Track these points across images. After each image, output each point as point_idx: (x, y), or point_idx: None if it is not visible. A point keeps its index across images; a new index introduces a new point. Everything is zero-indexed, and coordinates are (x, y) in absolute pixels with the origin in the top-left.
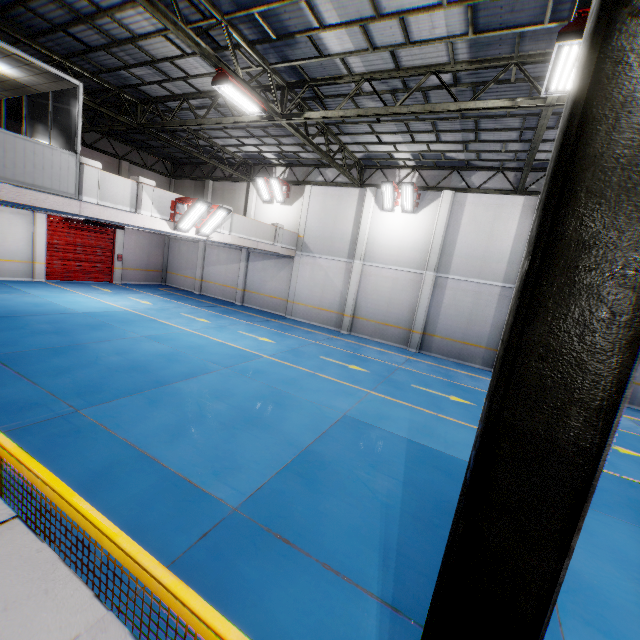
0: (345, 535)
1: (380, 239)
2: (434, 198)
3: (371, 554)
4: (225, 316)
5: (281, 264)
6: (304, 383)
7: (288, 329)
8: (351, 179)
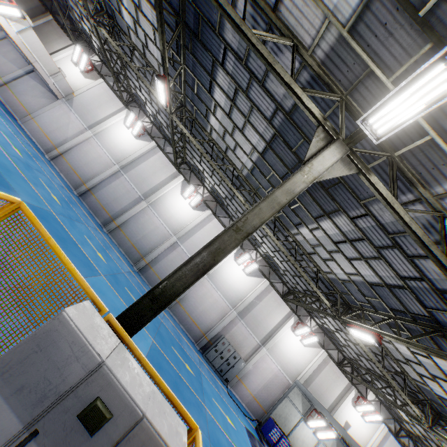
0: None
1: (111, 134)
2: (148, 140)
3: None
4: None
5: (48, 95)
6: None
7: (6, 118)
8: (121, 95)
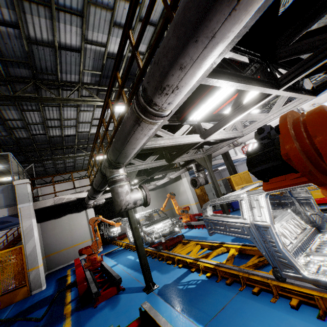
0: None
1: None
2: None
3: None
4: None
5: None
6: None
7: None
8: None
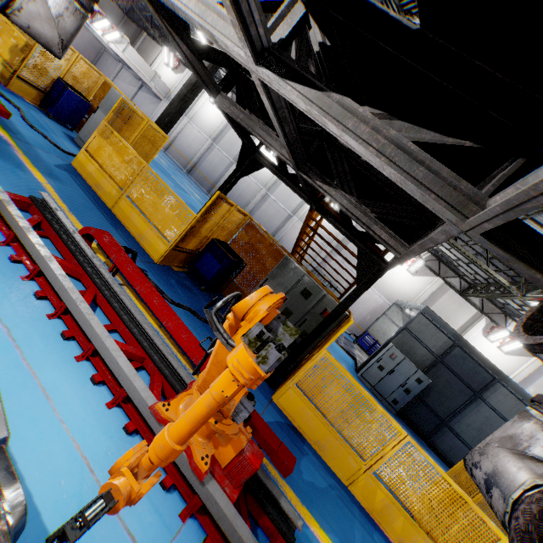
0: None
1: (202, 114)
2: None
3: None
4: None
5: (155, 101)
6: None
7: None
8: None
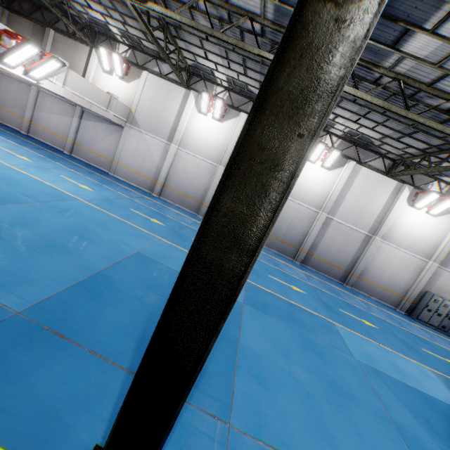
0: (114, 331)
1: (193, 133)
2: (235, 115)
3: (130, 343)
4: (50, 160)
5: (112, 130)
6: (111, 225)
7: (109, 183)
8: (180, 79)
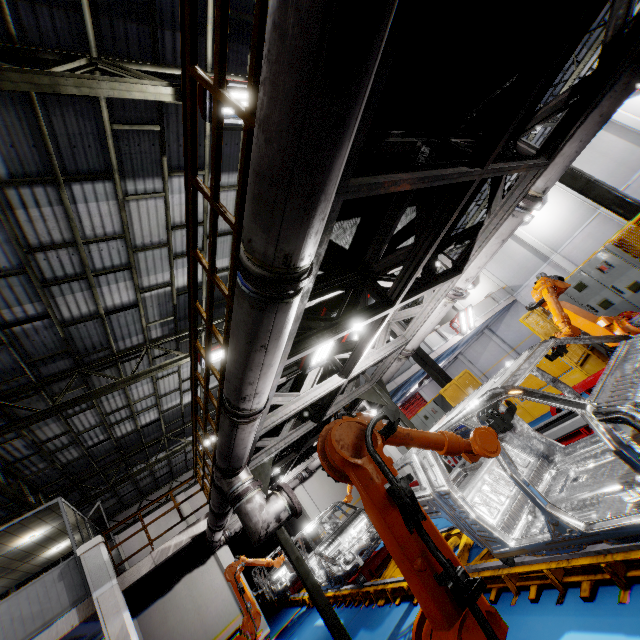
0: None
1: (547, 233)
2: None
3: None
4: None
5: (514, 312)
6: None
7: None
8: None
